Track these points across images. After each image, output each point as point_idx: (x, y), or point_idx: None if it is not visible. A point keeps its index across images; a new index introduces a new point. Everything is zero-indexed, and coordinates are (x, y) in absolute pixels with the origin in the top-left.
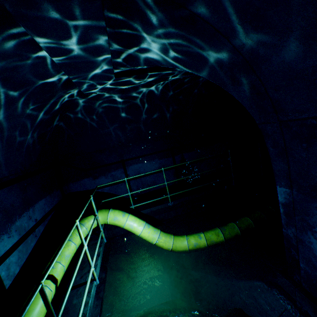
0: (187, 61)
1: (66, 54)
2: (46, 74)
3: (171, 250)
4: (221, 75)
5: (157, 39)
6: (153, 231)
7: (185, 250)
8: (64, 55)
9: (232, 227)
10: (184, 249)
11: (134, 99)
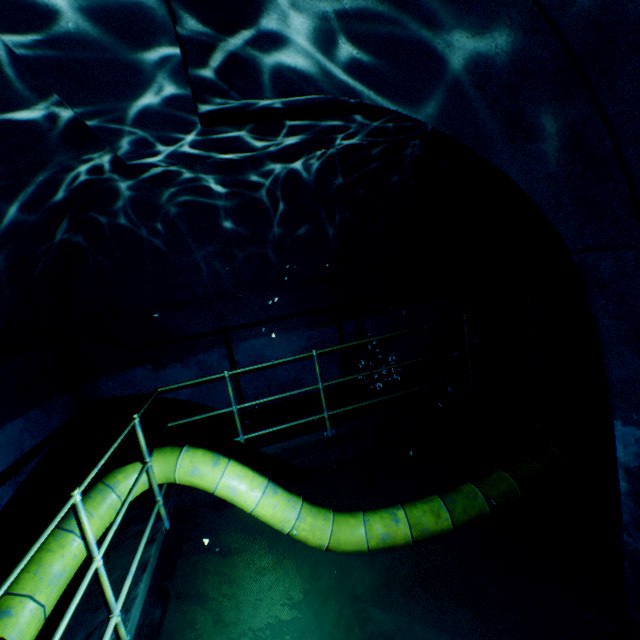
0: (388, 75)
1: (42, 25)
2: (5, 94)
3: (327, 549)
4: (478, 113)
5: (307, 0)
6: (285, 503)
7: (361, 551)
8: (36, 28)
9: (470, 496)
10: (356, 548)
11: (255, 190)
